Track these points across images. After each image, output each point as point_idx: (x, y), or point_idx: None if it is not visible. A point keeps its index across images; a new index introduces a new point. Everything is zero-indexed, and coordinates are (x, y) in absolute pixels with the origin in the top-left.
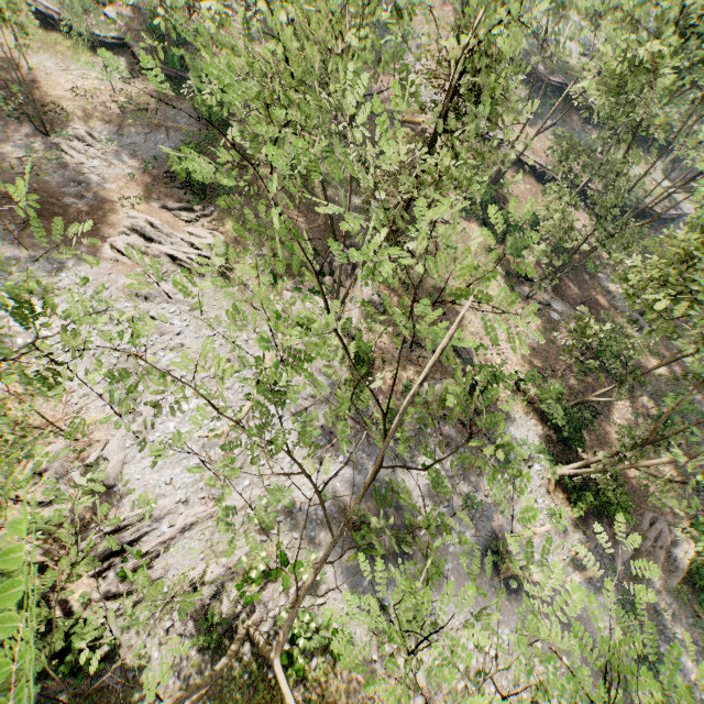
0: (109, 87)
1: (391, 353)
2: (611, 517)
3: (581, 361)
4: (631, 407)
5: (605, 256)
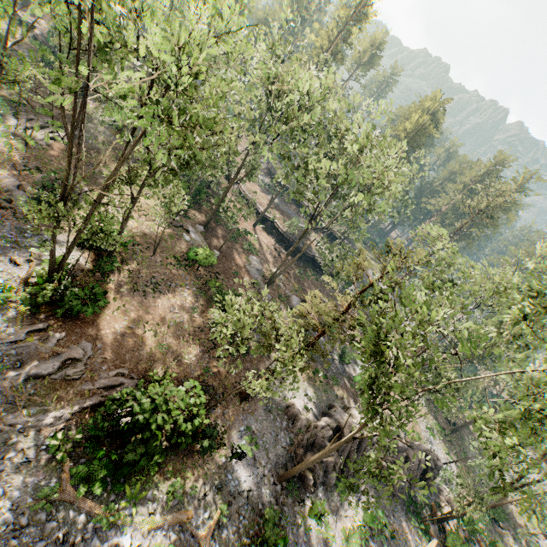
0: (1, 28)
1: (3, 153)
2: (74, 343)
3: (178, 259)
4: (199, 308)
5: (268, 256)
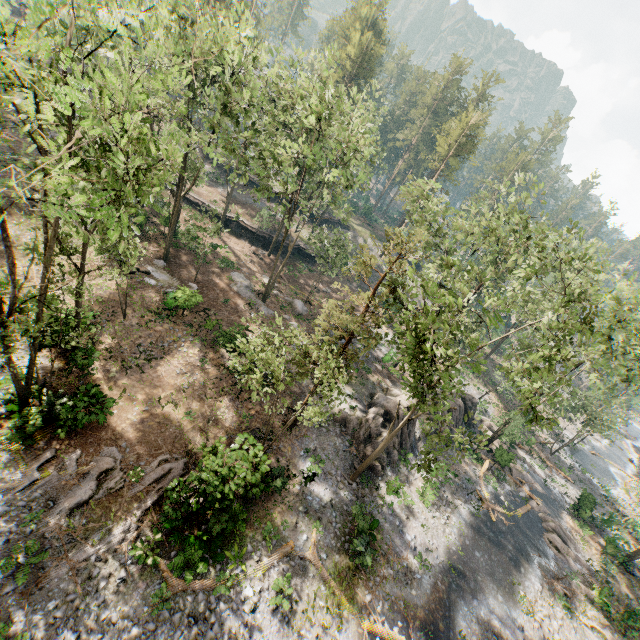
0: None
1: None
2: (96, 455)
3: (156, 313)
4: (206, 357)
5: (250, 266)
